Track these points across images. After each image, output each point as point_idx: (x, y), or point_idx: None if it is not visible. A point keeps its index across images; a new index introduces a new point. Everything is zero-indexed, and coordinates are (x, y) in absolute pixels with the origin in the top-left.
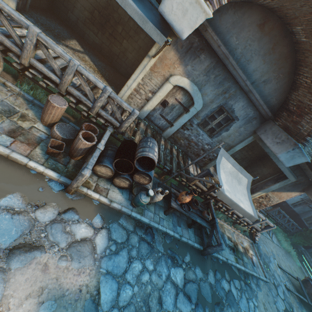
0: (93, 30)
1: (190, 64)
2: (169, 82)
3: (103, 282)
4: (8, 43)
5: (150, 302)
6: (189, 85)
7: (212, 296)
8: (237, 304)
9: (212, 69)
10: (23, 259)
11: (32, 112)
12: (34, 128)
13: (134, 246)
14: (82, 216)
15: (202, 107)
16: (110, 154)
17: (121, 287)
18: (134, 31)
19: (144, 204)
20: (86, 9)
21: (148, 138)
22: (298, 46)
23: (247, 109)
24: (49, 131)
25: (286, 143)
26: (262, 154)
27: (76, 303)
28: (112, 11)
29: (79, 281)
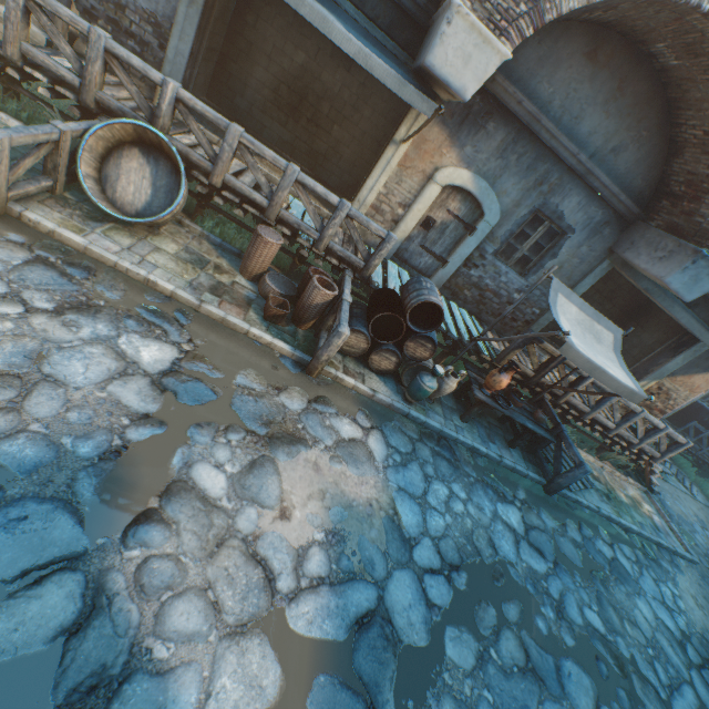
0: (279, 119)
1: (469, 143)
2: (434, 181)
3: (398, 500)
4: (194, 156)
5: (476, 541)
6: (472, 181)
7: (582, 559)
8: (634, 582)
9: (511, 145)
10: (288, 451)
11: (226, 262)
12: (236, 284)
13: (427, 462)
14: (339, 409)
15: (500, 217)
16: (359, 314)
17: (426, 513)
18: (351, 108)
19: (429, 394)
20: (265, 87)
21: (419, 277)
22: (666, 76)
23: (588, 208)
24: (256, 288)
25: (678, 253)
26: (635, 306)
27: (370, 519)
28: (311, 80)
29: (365, 492)
